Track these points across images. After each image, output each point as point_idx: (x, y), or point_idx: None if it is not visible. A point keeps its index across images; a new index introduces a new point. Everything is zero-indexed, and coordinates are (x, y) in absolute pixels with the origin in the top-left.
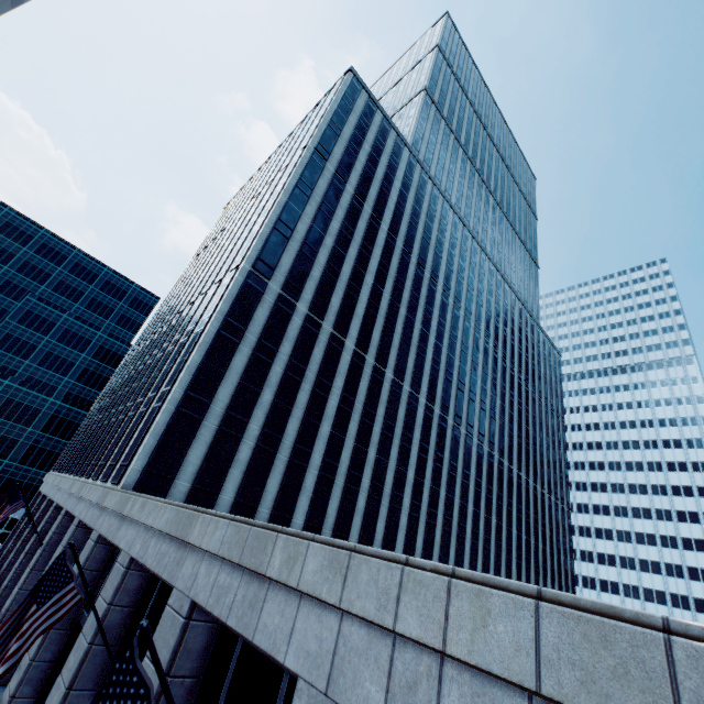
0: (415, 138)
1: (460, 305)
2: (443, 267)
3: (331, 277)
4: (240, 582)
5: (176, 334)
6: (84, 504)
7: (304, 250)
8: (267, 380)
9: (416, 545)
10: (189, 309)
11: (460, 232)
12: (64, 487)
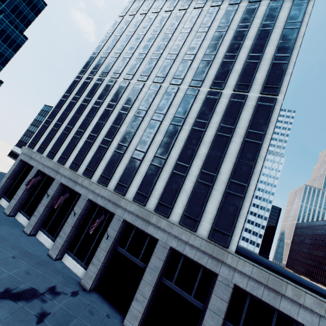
0: None
1: None
2: None
3: None
4: None
5: (191, 113)
6: (163, 233)
7: None
8: None
9: None
10: (197, 94)
11: None
12: (96, 191)
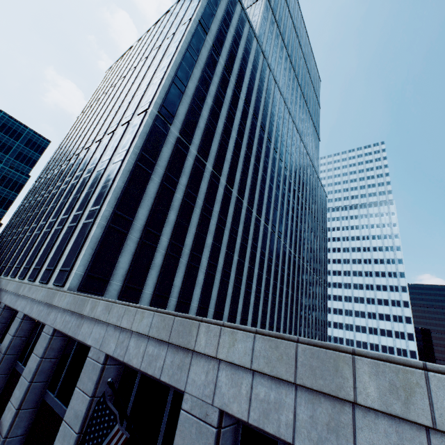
0: (260, 31)
1: (282, 159)
2: (274, 132)
3: (211, 129)
4: (296, 400)
5: (88, 165)
6: (25, 301)
7: (193, 104)
8: (172, 204)
9: (258, 313)
10: (97, 145)
11: (283, 109)
12: None
